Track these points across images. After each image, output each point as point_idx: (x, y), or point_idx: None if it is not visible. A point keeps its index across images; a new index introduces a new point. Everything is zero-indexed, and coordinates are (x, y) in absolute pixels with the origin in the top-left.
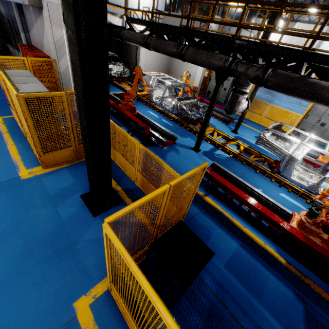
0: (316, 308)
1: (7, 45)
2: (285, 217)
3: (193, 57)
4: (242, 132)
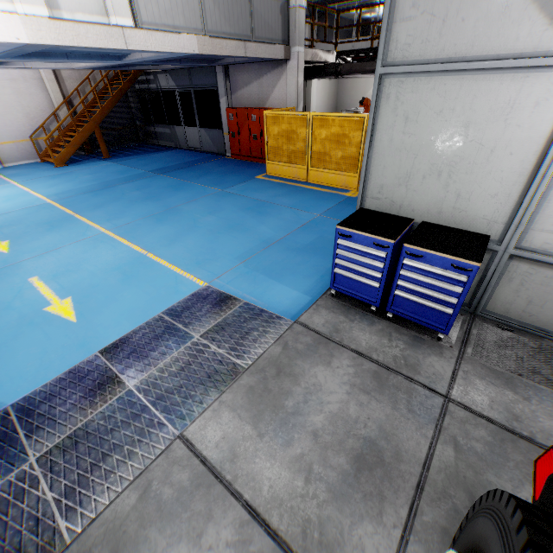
0: None
1: (147, 129)
2: None
3: None
4: None
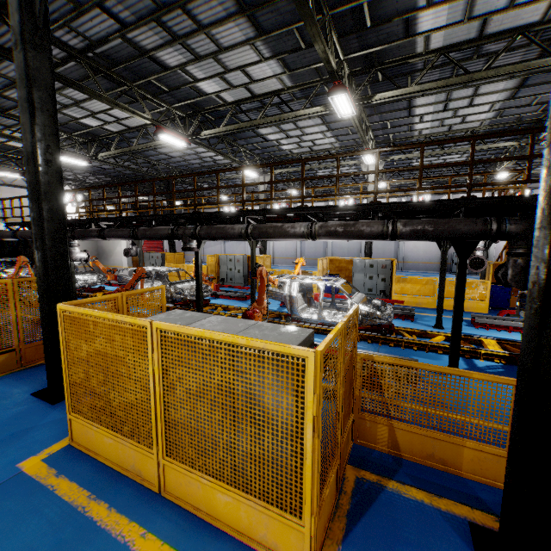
0: None
1: None
2: None
3: None
4: None
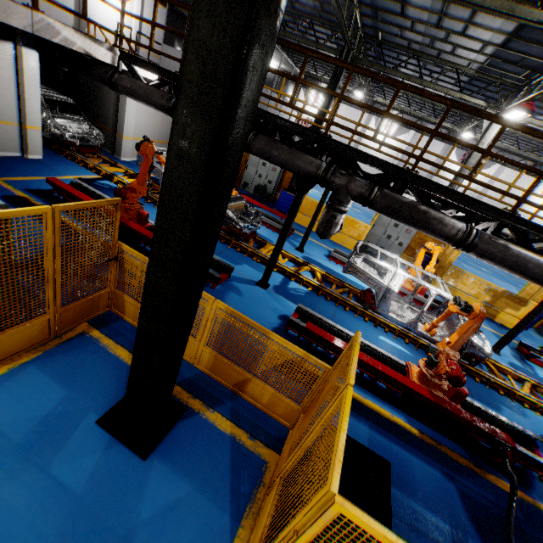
0: (462, 480)
1: None
2: (399, 370)
3: (267, 152)
4: (308, 250)
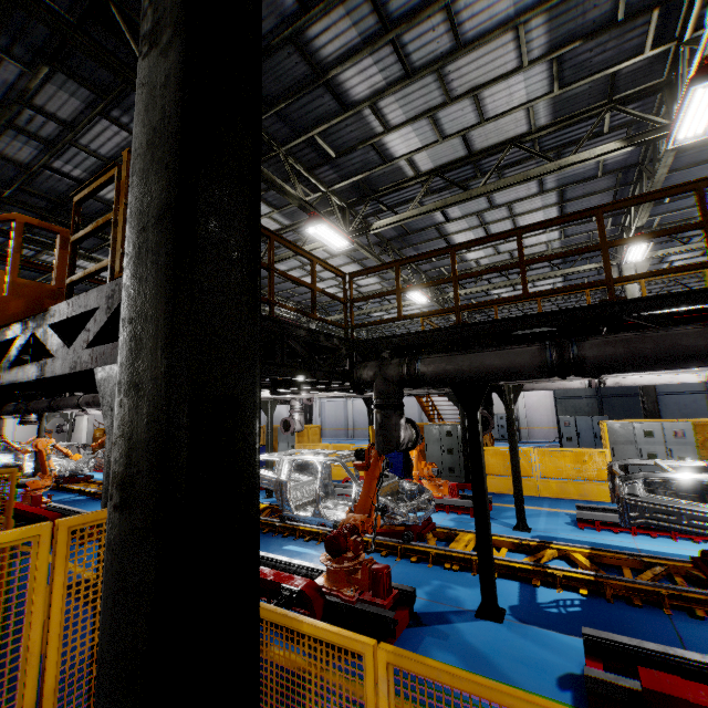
0: None
1: None
2: None
3: None
4: None
